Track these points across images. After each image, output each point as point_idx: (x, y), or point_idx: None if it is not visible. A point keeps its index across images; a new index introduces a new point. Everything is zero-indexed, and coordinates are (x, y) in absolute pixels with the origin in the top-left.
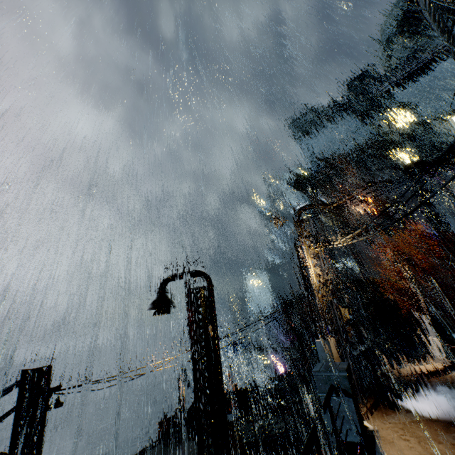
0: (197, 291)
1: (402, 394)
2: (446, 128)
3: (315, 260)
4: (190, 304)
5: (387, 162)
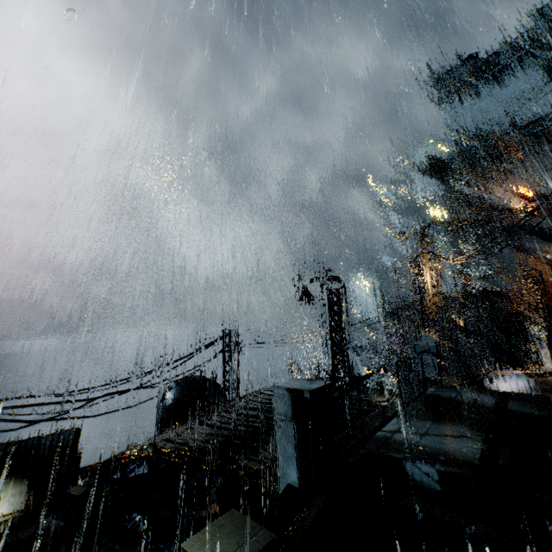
0: (334, 291)
1: (491, 382)
2: None
3: (432, 273)
4: (329, 300)
5: None
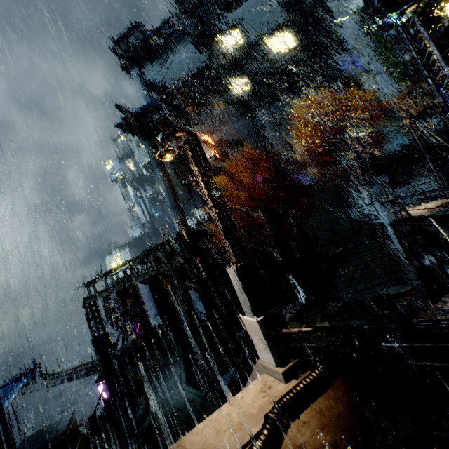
0: None
1: None
2: (271, 51)
3: None
4: None
5: (224, 96)
